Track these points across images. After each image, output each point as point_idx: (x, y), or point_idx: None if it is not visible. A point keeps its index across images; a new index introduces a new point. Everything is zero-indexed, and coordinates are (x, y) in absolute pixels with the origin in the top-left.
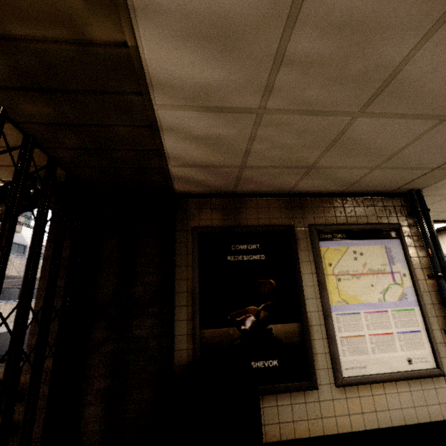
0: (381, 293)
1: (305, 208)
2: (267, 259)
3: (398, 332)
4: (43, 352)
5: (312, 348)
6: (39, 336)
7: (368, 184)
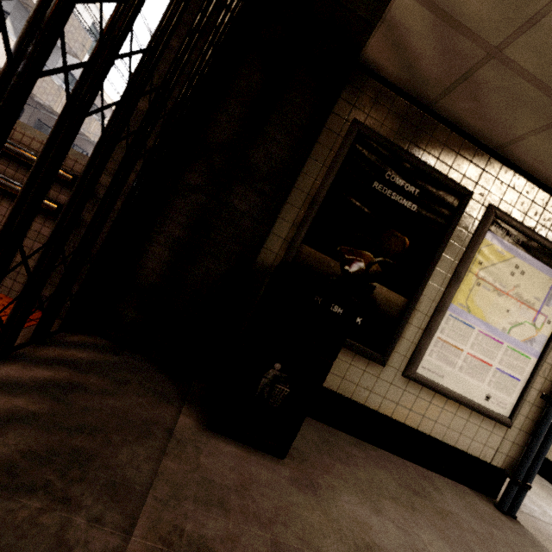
0: (511, 324)
1: (500, 181)
2: (417, 214)
3: (498, 369)
4: (141, 146)
5: (403, 331)
6: (143, 124)
7: None
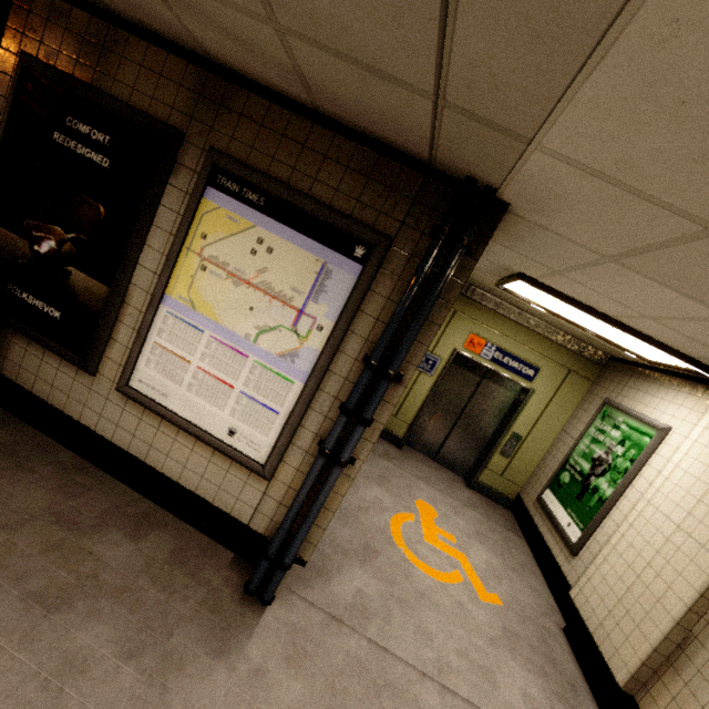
0: (258, 329)
1: (228, 109)
2: (111, 171)
3: (244, 393)
4: None
5: (114, 331)
6: None
7: (340, 100)
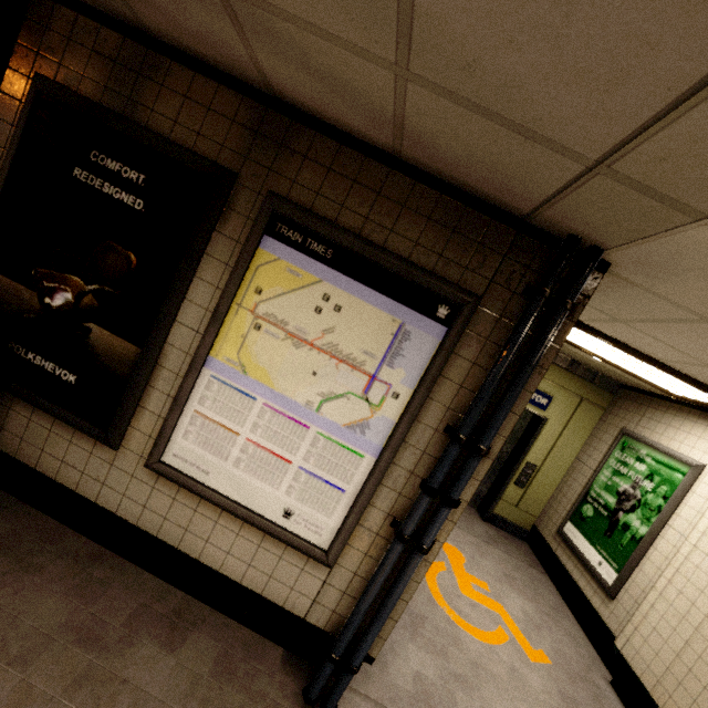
0: (322, 396)
1: (290, 150)
2: (146, 214)
3: (303, 469)
4: None
5: (143, 398)
6: None
7: (439, 150)
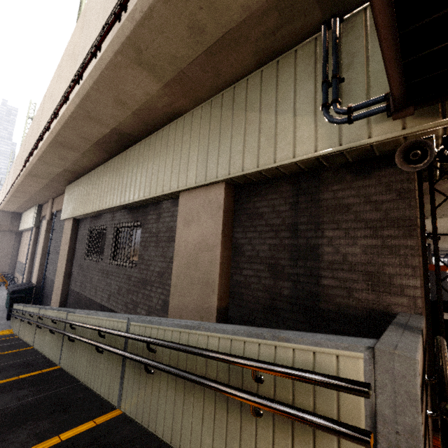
0: None
1: None
2: None
3: None
4: None
5: None
6: None
7: None
